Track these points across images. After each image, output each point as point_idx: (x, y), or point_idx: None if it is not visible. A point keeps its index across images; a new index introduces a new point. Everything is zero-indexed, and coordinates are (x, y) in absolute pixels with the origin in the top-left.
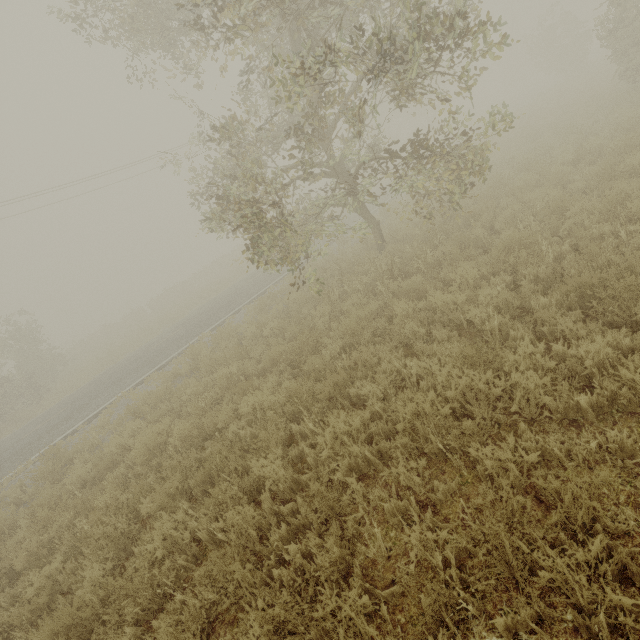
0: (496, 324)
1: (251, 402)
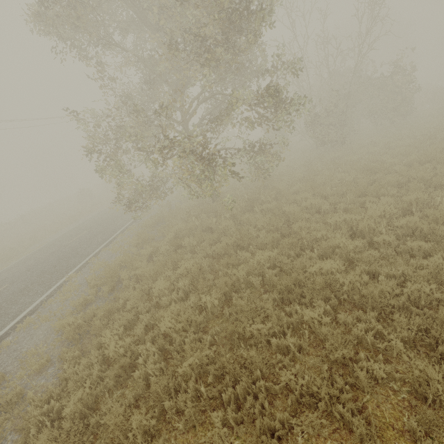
0: (342, 205)
1: (255, 260)
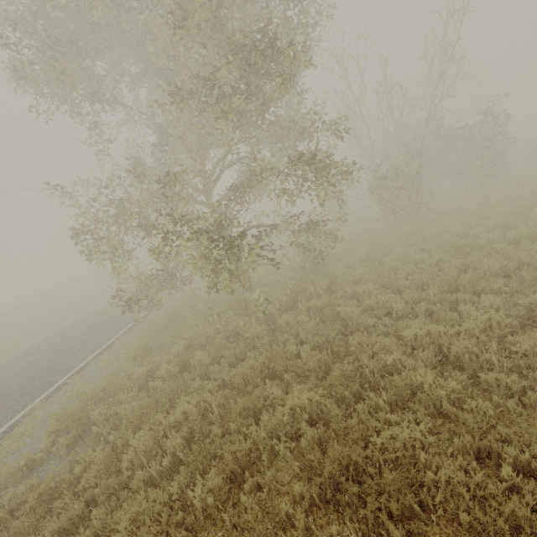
0: (422, 306)
1: (287, 408)
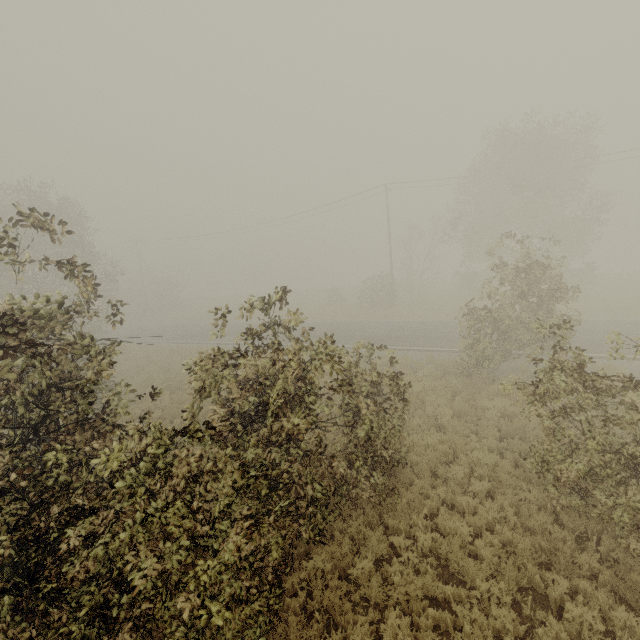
0: None
1: None
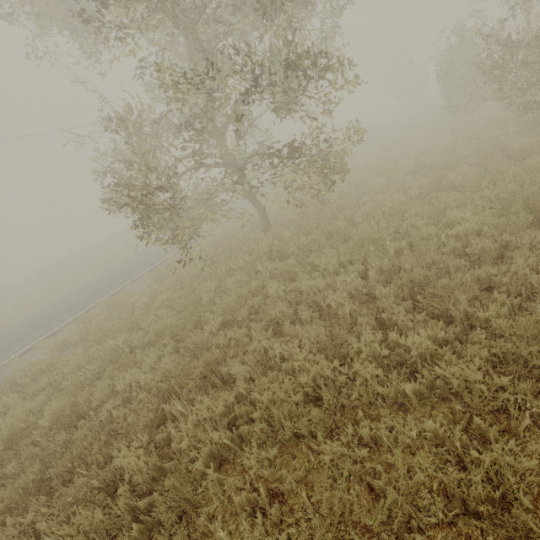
0: (347, 310)
1: (128, 380)
